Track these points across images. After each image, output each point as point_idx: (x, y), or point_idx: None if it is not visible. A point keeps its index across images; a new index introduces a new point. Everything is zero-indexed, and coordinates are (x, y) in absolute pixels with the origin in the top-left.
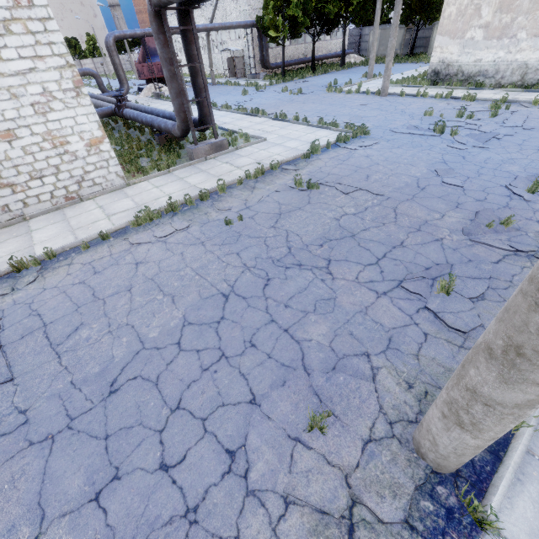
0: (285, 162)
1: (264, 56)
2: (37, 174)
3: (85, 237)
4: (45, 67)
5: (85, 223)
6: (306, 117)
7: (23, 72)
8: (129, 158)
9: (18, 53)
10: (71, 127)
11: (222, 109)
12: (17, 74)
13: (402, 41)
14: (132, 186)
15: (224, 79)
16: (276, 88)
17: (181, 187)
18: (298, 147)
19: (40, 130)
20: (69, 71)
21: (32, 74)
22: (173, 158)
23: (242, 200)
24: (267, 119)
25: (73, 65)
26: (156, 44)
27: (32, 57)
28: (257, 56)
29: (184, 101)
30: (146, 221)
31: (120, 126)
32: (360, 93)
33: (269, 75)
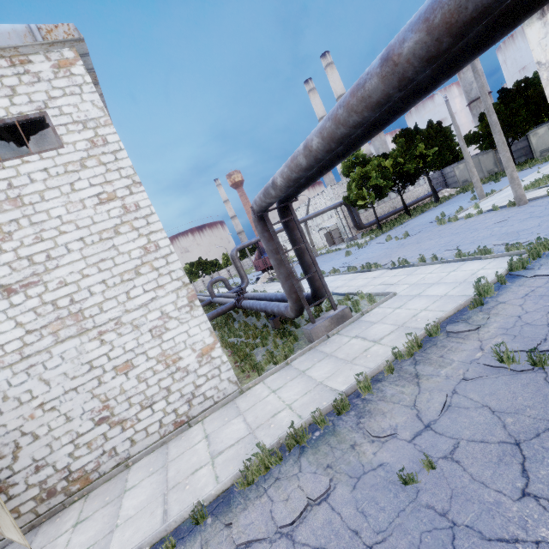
0: (445, 320)
1: (356, 221)
2: (148, 402)
3: (173, 519)
4: (165, 293)
5: (184, 474)
6: (435, 255)
7: (145, 303)
8: (244, 353)
9: (143, 289)
10: (184, 341)
11: (331, 275)
12: (140, 307)
13: (496, 161)
14: (245, 393)
15: (324, 249)
16: (378, 240)
17: (304, 388)
18: (449, 293)
19: (155, 353)
20: (184, 289)
21: (153, 303)
22: (290, 344)
23: (410, 408)
24: (384, 270)
25: (188, 283)
26: (261, 241)
27: (154, 288)
28: (350, 224)
29: (293, 282)
30: (259, 471)
31: (240, 315)
32: (485, 213)
33: (365, 233)
